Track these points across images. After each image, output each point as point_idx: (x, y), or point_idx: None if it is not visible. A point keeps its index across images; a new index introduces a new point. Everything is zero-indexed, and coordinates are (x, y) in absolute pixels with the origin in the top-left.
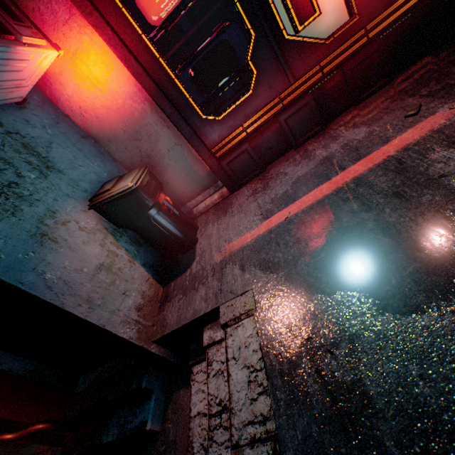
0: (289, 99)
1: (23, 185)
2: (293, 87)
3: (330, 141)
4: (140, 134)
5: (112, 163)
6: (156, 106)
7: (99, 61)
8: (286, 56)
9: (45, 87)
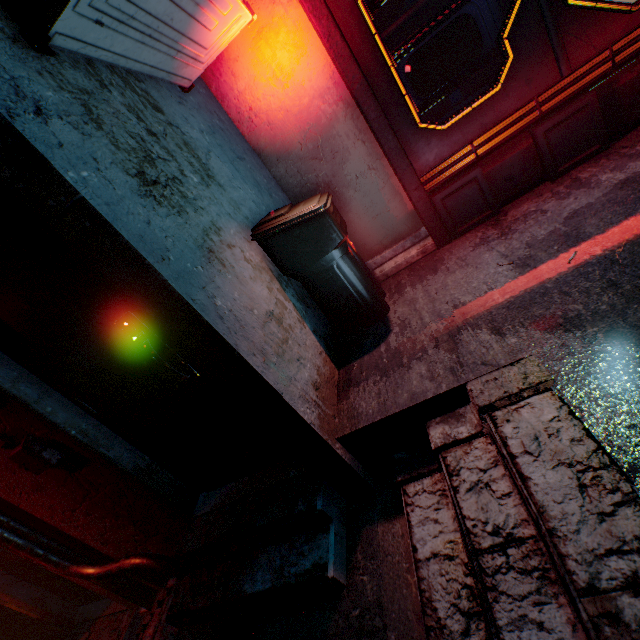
0: (552, 103)
1: (186, 185)
2: (561, 84)
3: (627, 160)
4: (322, 150)
5: (269, 198)
6: (353, 110)
7: (290, 42)
8: (562, 33)
9: (211, 78)
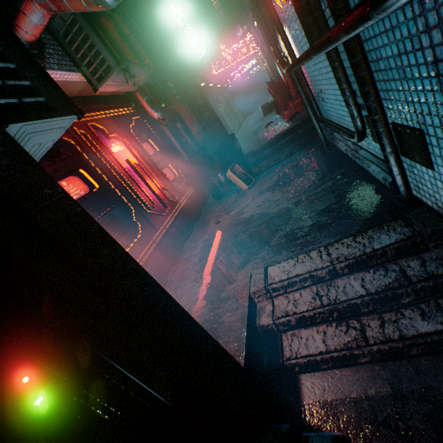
0: (158, 240)
1: None
2: (157, 234)
3: (194, 247)
4: None
5: None
6: None
7: None
8: (150, 219)
9: None
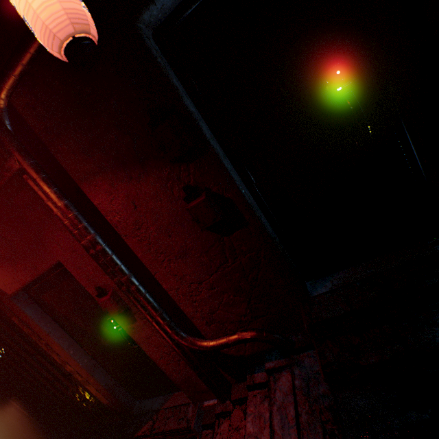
0: None
1: None
2: None
3: None
4: None
5: None
6: None
7: None
8: None
9: None
